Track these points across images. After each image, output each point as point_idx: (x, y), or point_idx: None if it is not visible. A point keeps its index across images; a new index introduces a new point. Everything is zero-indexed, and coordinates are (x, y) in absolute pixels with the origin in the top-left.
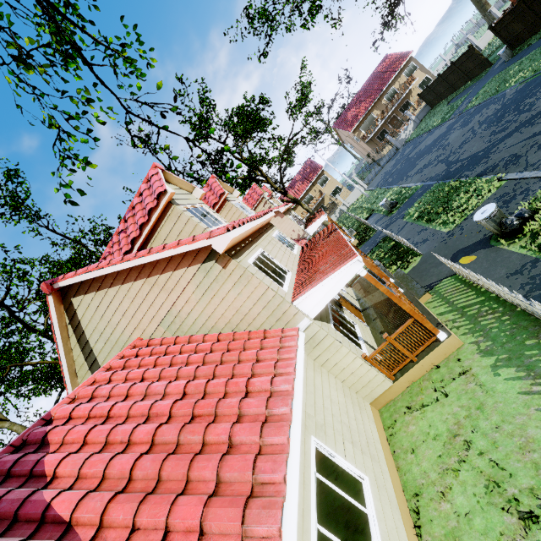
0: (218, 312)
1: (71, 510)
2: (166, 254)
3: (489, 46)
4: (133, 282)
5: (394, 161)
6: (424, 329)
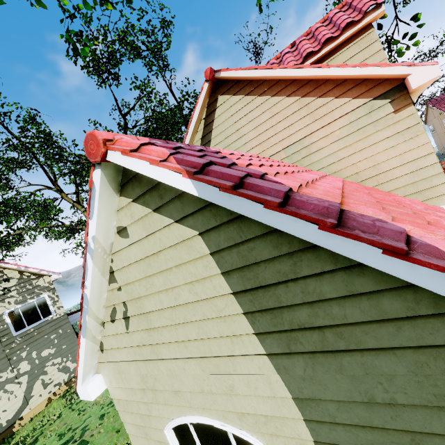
0: (353, 158)
1: (297, 185)
2: (346, 71)
3: None
4: (285, 97)
5: None
6: None
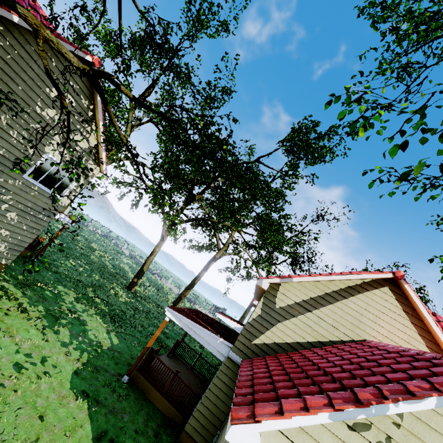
0: None
1: None
2: None
3: None
4: (424, 344)
5: None
6: None
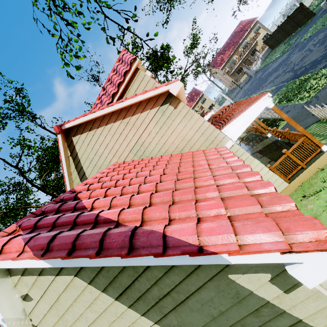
0: (170, 140)
1: (117, 214)
2: (137, 98)
3: (309, 8)
4: (113, 123)
5: (249, 83)
6: (312, 144)
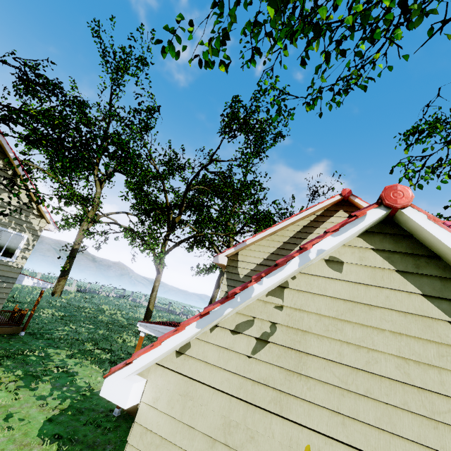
0: None
1: None
2: None
3: None
4: None
5: None
6: None
